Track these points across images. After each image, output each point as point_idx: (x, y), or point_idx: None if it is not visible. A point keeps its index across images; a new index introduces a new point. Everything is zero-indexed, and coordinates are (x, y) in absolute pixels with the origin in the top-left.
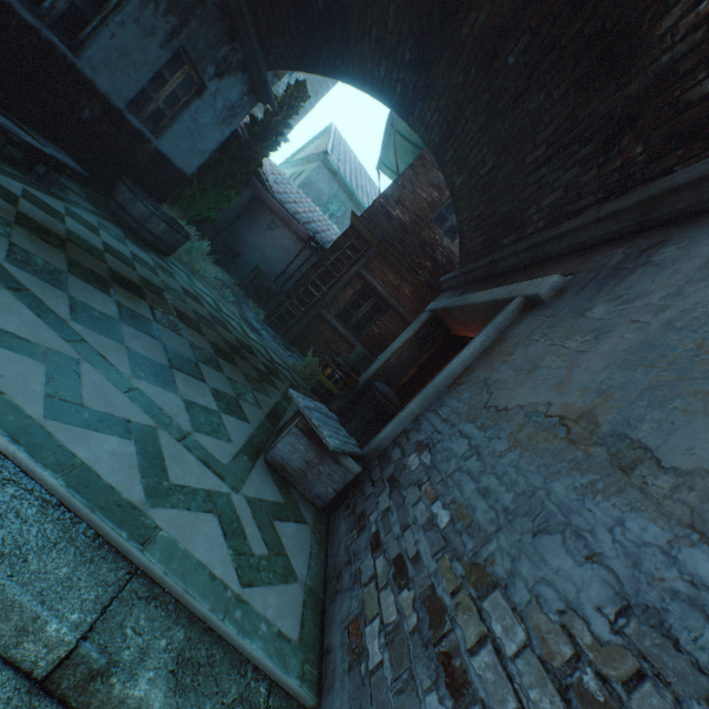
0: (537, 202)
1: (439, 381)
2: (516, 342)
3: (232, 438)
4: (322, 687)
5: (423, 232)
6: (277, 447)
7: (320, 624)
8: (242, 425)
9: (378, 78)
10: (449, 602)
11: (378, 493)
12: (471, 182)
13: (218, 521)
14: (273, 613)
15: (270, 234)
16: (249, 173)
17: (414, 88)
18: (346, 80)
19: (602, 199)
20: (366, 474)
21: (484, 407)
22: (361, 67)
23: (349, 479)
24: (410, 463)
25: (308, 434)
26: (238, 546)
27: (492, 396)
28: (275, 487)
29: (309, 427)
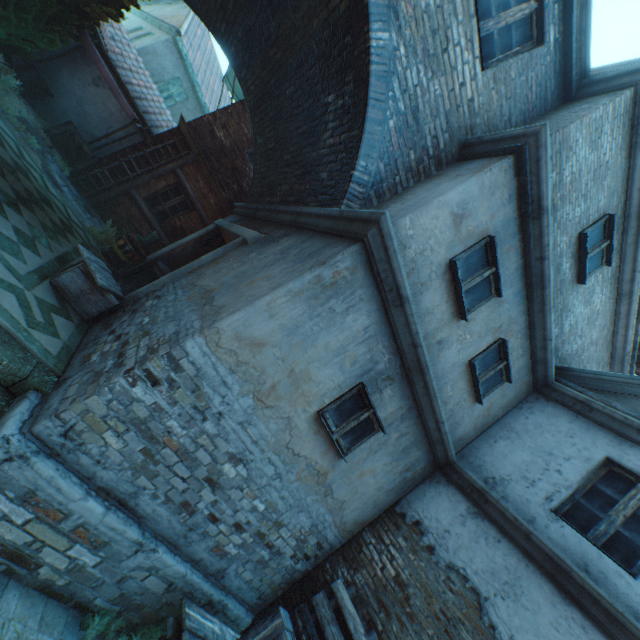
0: (282, 185)
1: (184, 268)
2: (225, 259)
3: (28, 262)
4: (66, 372)
5: (238, 160)
6: (62, 276)
7: (71, 358)
8: (36, 258)
9: (220, 30)
10: (132, 341)
11: (124, 315)
12: (264, 148)
13: (17, 298)
14: (44, 342)
15: (95, 90)
16: (82, 27)
17: (243, 58)
18: (195, 11)
19: (295, 202)
20: (123, 308)
21: (192, 284)
22: (208, 12)
23: (110, 307)
24: (147, 304)
25: (87, 275)
26: (28, 313)
27: (198, 280)
28: (55, 299)
29: (88, 270)
